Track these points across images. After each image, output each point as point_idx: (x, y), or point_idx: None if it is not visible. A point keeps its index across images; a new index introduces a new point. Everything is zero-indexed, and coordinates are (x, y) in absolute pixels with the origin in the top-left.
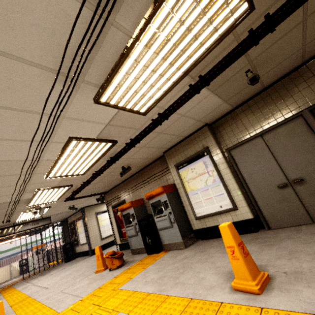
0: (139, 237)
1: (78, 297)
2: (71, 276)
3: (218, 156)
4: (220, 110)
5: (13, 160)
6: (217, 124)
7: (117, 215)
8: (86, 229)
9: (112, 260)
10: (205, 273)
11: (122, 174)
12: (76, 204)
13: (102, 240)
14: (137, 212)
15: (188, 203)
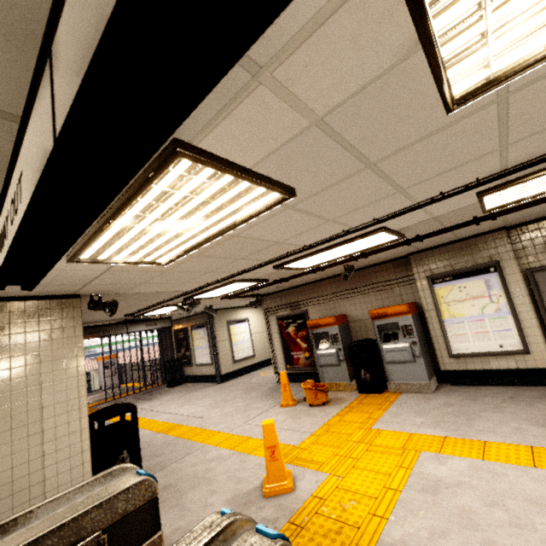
0: (341, 369)
1: (300, 431)
2: (228, 407)
3: (514, 277)
4: (542, 214)
5: (294, 244)
6: (520, 231)
7: (286, 331)
8: (214, 344)
9: (317, 394)
10: (518, 424)
11: (346, 277)
12: (215, 304)
13: (234, 364)
14: (342, 334)
15: (440, 333)
